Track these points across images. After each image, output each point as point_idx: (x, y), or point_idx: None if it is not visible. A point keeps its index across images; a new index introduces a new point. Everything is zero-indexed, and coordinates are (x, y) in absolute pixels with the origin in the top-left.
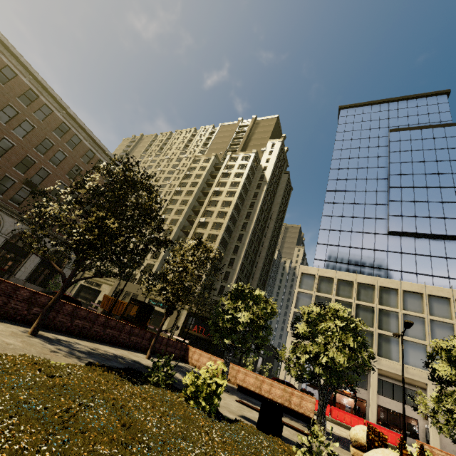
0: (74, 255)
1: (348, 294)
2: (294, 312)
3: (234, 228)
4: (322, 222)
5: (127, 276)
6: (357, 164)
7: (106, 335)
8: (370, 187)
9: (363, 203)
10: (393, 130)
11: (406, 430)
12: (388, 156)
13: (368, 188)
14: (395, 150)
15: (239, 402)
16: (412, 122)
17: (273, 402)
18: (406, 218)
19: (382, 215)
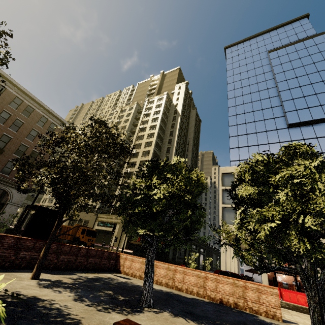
0: (16, 192)
1: None
2: (222, 207)
3: (160, 153)
4: (230, 131)
5: None
6: (248, 82)
7: None
8: (263, 96)
9: (261, 109)
10: (271, 51)
11: None
12: (272, 70)
13: (261, 97)
14: (277, 64)
15: None
16: (284, 42)
17: None
18: (300, 110)
19: (279, 114)
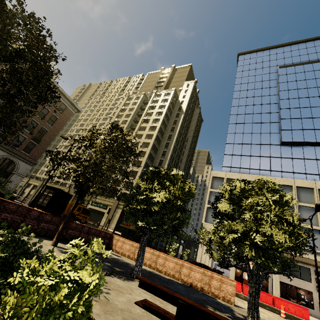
0: (22, 163)
1: None
2: (207, 207)
3: (159, 147)
4: (227, 138)
5: (3, 138)
6: (253, 93)
7: (2, 220)
8: (264, 110)
9: (260, 122)
10: (281, 67)
11: (298, 299)
12: (278, 86)
13: (263, 111)
14: (284, 81)
15: (141, 307)
16: (295, 60)
17: (198, 309)
18: (295, 131)
19: (275, 130)
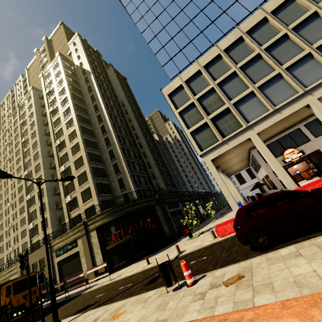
0: None
1: (224, 70)
2: (191, 133)
3: (93, 127)
4: (152, 48)
5: None
6: None
7: None
8: None
9: (171, 1)
10: None
11: None
12: None
13: None
14: None
15: None
16: None
17: None
18: None
19: None
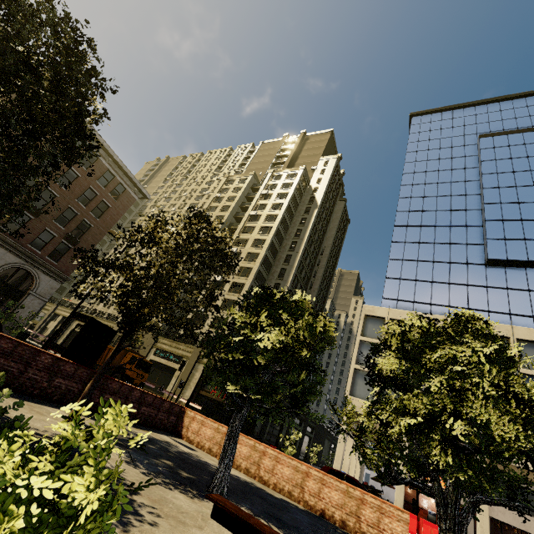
0: (45, 278)
1: None
2: (355, 369)
3: (275, 261)
4: (392, 250)
5: None
6: (437, 178)
7: None
8: (456, 205)
9: (448, 225)
10: (484, 136)
11: None
12: (479, 167)
13: (453, 206)
14: (489, 159)
15: None
16: (508, 126)
17: None
18: (511, 242)
19: (475, 240)
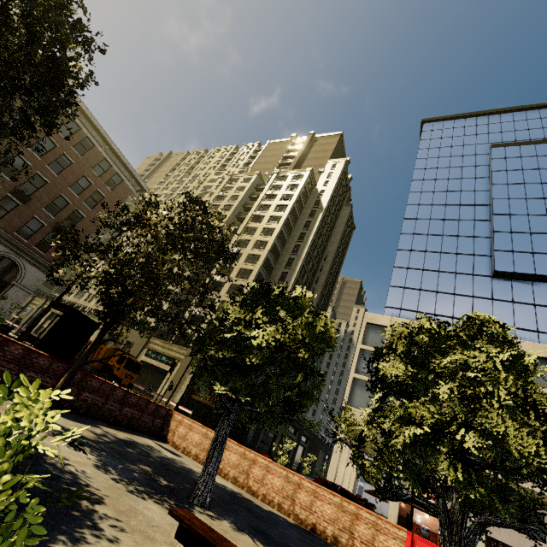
0: (31, 269)
1: None
2: (354, 378)
3: (276, 264)
4: (397, 258)
5: None
6: (446, 186)
7: None
8: (464, 215)
9: (456, 235)
10: (496, 146)
11: None
12: (490, 177)
13: (461, 216)
14: (500, 169)
15: None
16: (520, 137)
17: None
18: (519, 254)
19: (483, 251)
